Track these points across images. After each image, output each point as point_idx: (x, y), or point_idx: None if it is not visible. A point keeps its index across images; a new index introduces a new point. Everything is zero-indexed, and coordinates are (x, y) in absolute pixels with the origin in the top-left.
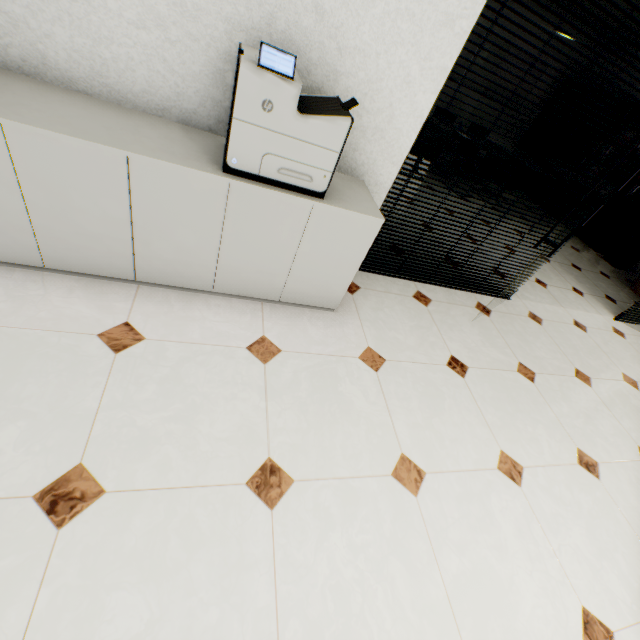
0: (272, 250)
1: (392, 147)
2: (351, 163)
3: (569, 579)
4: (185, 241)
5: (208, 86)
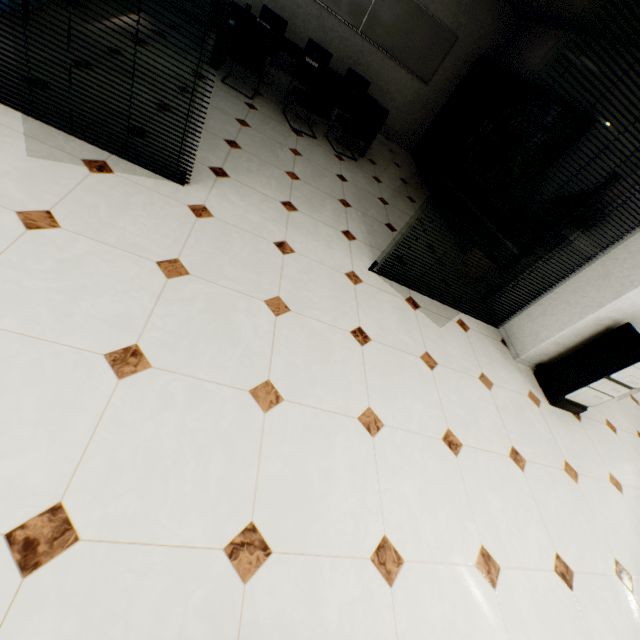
0: None
1: None
2: None
3: None
4: None
5: None
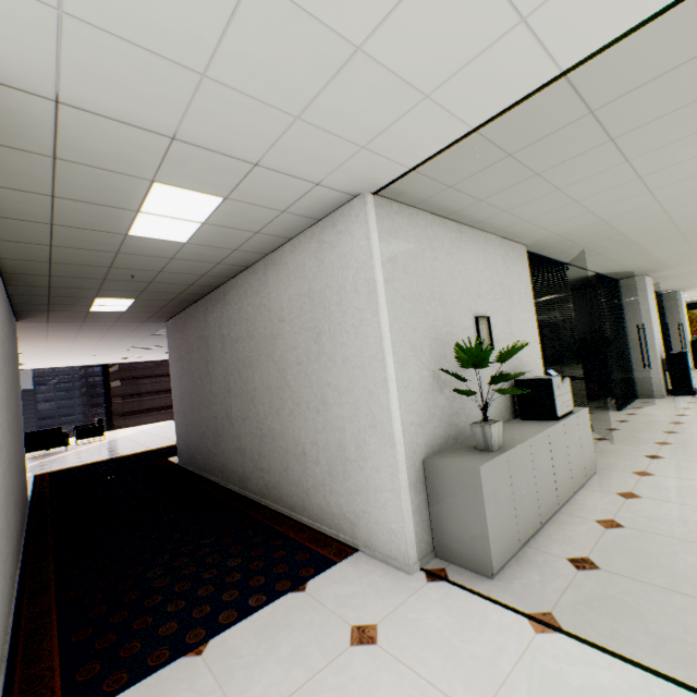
0: (576, 448)
1: None
2: None
3: None
4: (562, 464)
5: (504, 402)
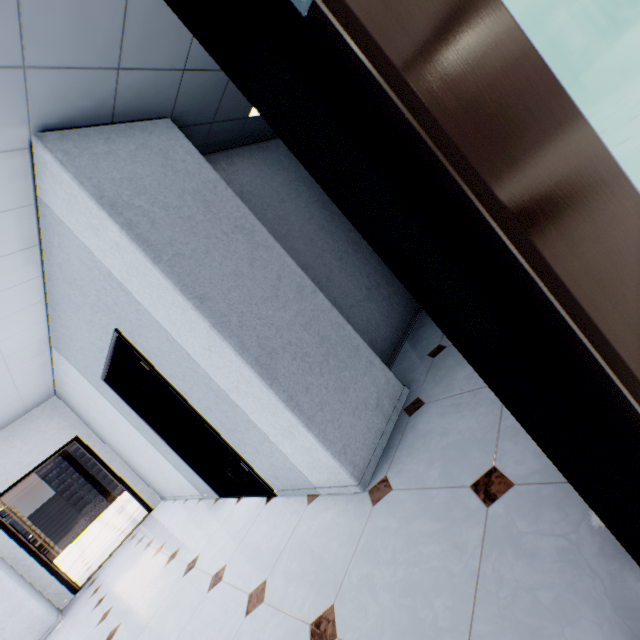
0: None
1: None
2: None
3: None
4: None
5: None
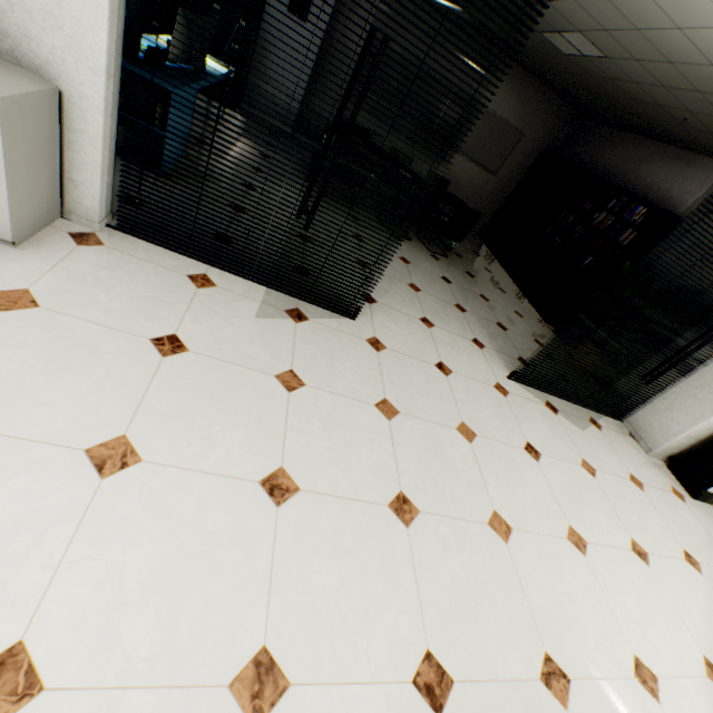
0: None
1: (80, 45)
2: (32, 57)
3: (43, 602)
4: None
5: None
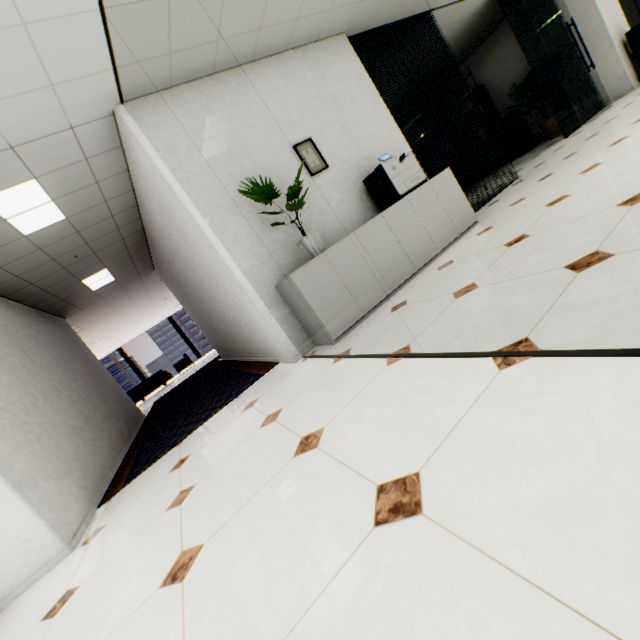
0: (436, 213)
1: None
2: None
3: None
4: (414, 235)
5: (362, 206)
